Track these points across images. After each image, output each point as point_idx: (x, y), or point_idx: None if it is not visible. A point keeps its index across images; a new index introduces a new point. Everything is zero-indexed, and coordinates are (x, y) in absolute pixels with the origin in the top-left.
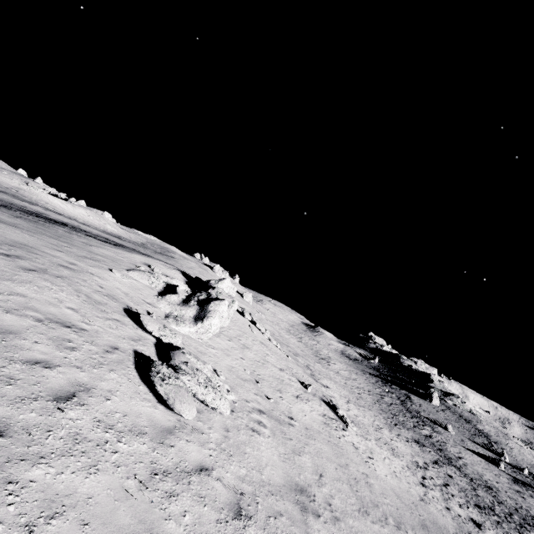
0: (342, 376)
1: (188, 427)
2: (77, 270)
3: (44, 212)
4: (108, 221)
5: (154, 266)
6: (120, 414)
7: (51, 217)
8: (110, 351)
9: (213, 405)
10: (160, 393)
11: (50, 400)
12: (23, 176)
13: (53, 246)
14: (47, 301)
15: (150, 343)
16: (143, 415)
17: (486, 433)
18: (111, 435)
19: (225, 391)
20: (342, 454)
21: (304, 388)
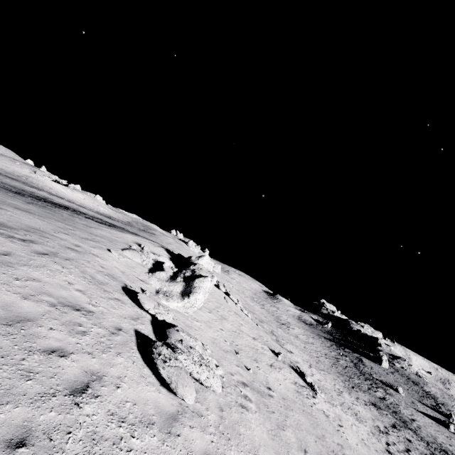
0: (301, 340)
1: (189, 410)
2: (81, 252)
3: (49, 196)
4: (100, 203)
5: (144, 245)
6: (130, 403)
7: (55, 201)
8: (115, 333)
9: (207, 384)
10: (163, 376)
11: (67, 395)
12: (32, 166)
13: (60, 229)
14: (58, 284)
15: (147, 321)
16: (150, 401)
17: (432, 395)
18: (124, 430)
19: (214, 366)
20: (317, 424)
21: (275, 356)
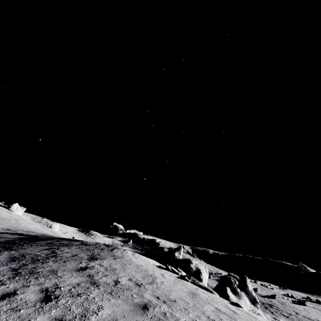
0: None
1: None
2: None
3: None
4: None
5: (169, 266)
6: None
7: None
8: None
9: None
10: None
11: None
12: None
13: None
14: None
15: None
16: None
17: None
18: None
19: None
20: None
21: None
